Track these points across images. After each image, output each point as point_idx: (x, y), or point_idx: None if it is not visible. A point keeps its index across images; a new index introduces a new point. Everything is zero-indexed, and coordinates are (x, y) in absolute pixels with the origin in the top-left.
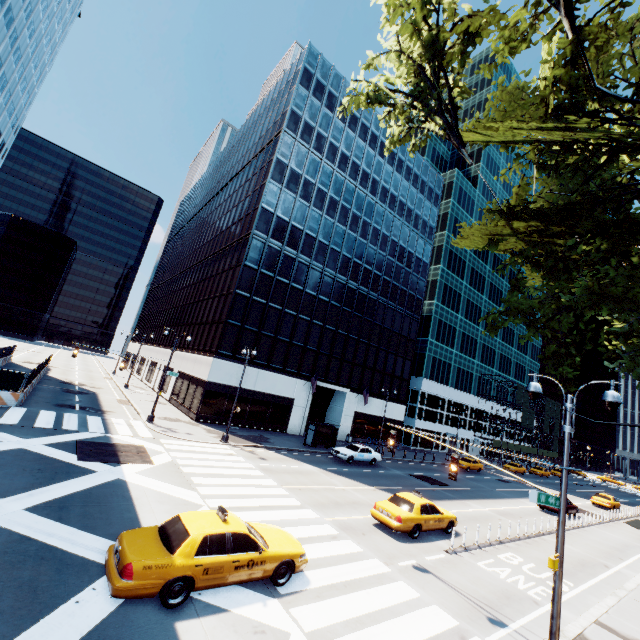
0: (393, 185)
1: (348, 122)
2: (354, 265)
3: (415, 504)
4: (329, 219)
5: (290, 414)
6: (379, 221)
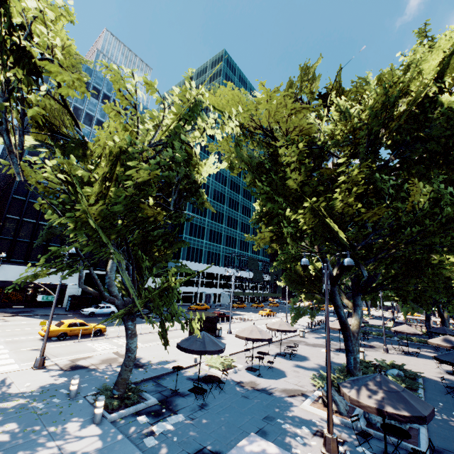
0: None
1: (101, 99)
2: None
3: (65, 323)
4: None
5: (65, 294)
6: None
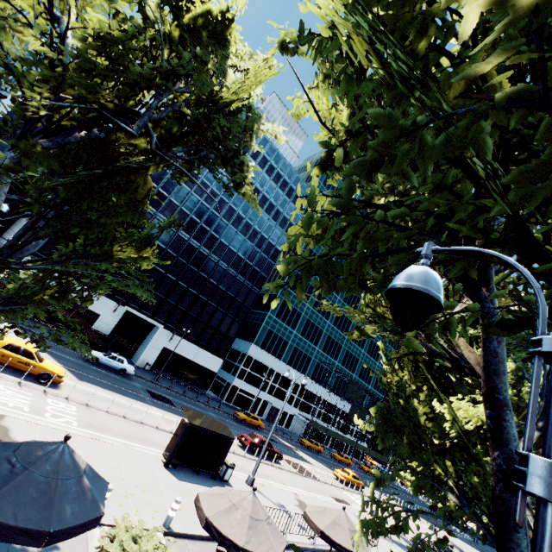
0: (260, 182)
1: None
2: (201, 229)
3: (4, 340)
4: (186, 187)
5: (91, 326)
6: (238, 204)
